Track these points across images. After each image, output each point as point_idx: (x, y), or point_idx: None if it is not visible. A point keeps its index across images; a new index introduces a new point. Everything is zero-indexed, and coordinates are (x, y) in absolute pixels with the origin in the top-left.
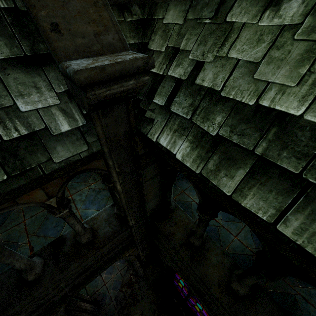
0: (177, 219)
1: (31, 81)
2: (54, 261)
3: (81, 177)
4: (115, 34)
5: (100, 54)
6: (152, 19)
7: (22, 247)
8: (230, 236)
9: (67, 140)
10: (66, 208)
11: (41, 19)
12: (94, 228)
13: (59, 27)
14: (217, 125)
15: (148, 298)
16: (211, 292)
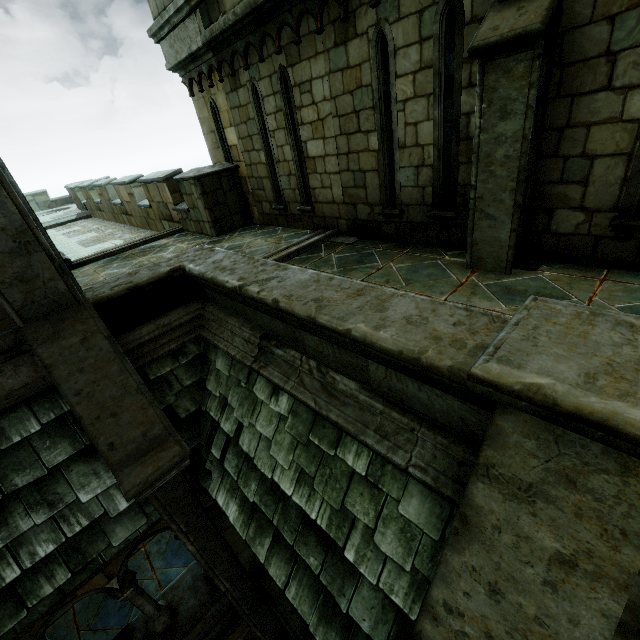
0: None
1: (91, 468)
2: None
3: None
4: (160, 425)
5: (148, 450)
6: (207, 357)
7: None
8: None
9: (126, 518)
10: (131, 586)
11: (101, 444)
12: (174, 604)
13: (114, 444)
14: (253, 492)
15: None
16: None
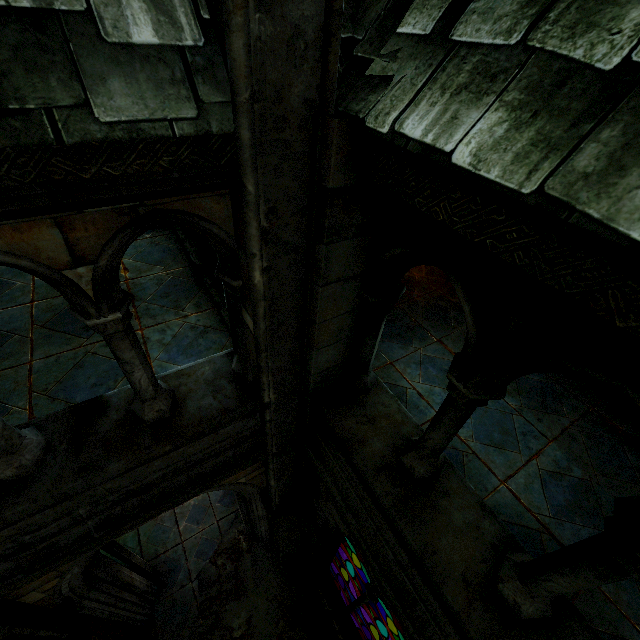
0: (375, 411)
1: None
2: (71, 448)
3: (170, 296)
4: None
5: None
6: None
7: (14, 415)
8: (491, 478)
9: (144, 72)
10: (118, 310)
11: None
12: (179, 395)
13: None
14: (630, 33)
15: (269, 591)
16: (441, 595)
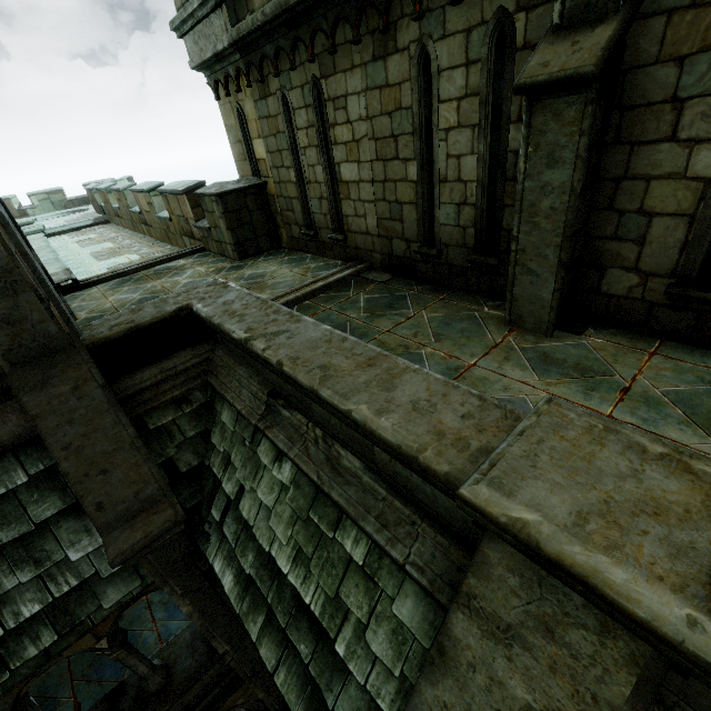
0: None
1: (81, 525)
2: None
3: None
4: (155, 484)
5: (140, 511)
6: (214, 406)
7: (64, 705)
8: None
9: (116, 579)
10: (122, 647)
11: (88, 504)
12: (170, 663)
13: (102, 504)
14: (249, 564)
15: None
16: None
